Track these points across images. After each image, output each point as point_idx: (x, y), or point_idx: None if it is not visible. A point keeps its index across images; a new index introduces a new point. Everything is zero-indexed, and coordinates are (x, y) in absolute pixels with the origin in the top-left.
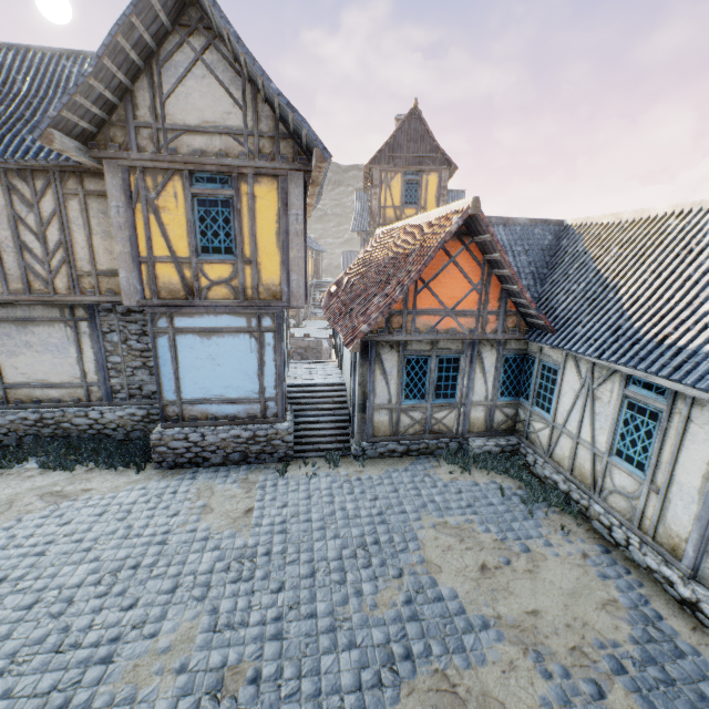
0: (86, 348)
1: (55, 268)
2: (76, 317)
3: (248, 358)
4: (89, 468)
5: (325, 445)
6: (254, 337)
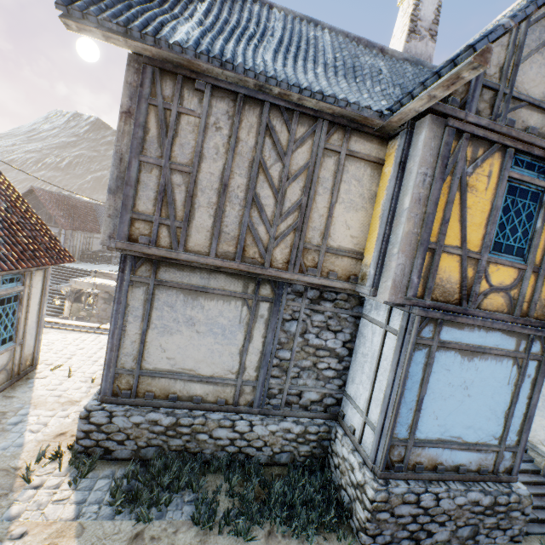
0: (256, 335)
1: (282, 234)
2: (260, 295)
3: (502, 390)
4: (263, 530)
5: (539, 513)
6: (516, 364)
